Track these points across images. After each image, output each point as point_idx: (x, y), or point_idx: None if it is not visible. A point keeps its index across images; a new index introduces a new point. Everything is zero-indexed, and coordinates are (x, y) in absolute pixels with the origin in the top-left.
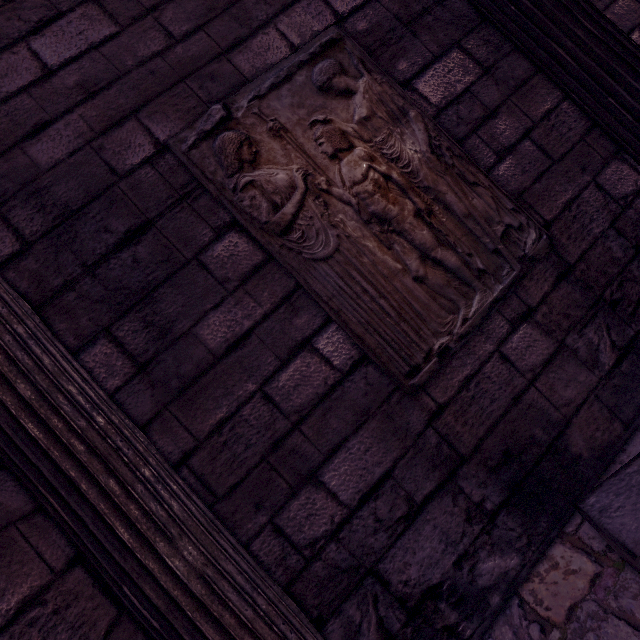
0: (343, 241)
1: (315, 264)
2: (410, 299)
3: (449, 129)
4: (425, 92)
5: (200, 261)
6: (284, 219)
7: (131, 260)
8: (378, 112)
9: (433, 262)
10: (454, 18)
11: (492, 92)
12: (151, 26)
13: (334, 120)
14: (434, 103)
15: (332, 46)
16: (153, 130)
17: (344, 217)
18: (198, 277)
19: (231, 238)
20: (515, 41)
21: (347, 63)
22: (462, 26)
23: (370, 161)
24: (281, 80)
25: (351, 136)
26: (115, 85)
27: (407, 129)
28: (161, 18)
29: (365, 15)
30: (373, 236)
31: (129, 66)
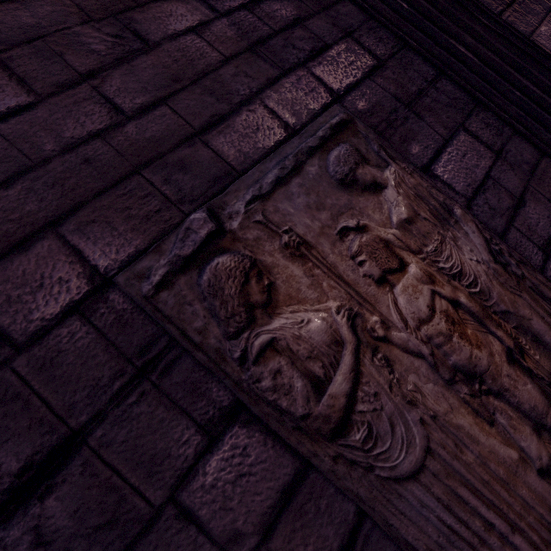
0: (431, 429)
1: (399, 487)
2: (548, 516)
3: (485, 222)
4: (448, 179)
5: (180, 505)
6: (335, 406)
7: (28, 541)
8: (421, 211)
9: (550, 433)
10: (450, 100)
11: (511, 177)
12: (87, 96)
13: (369, 225)
14: (460, 192)
15: (343, 128)
16: (86, 252)
17: (417, 378)
18: (178, 546)
19: (235, 439)
20: (516, 125)
21: (364, 148)
22: (460, 108)
23: (431, 283)
24: (288, 172)
25: (396, 247)
26: (20, 181)
27: (459, 231)
28: (103, 87)
29: (362, 94)
30: (463, 404)
31: (47, 151)
